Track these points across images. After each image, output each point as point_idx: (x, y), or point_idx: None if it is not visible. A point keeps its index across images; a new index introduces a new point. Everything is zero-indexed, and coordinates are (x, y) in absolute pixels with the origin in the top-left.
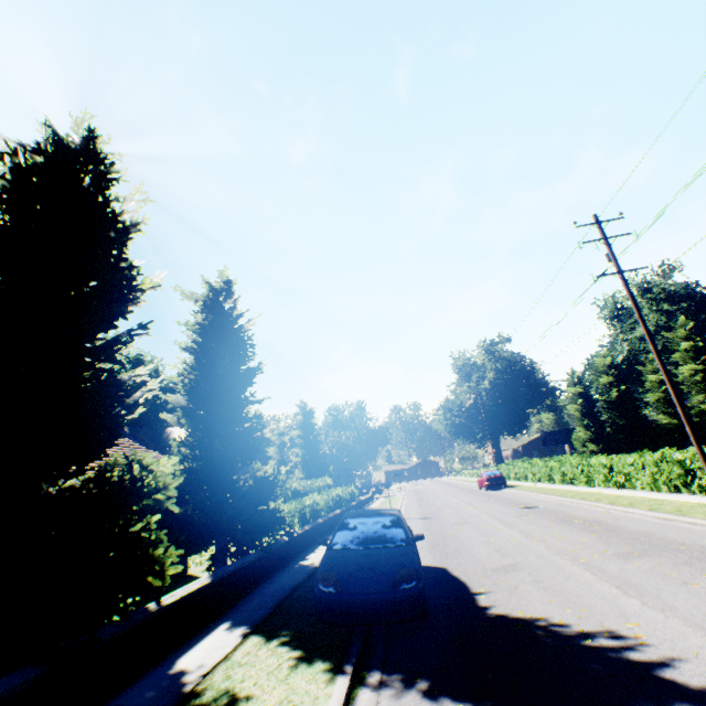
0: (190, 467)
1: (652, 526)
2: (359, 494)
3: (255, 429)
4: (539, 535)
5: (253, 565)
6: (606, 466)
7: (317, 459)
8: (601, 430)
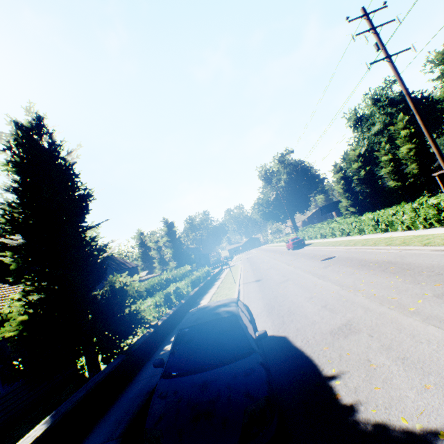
0: (31, 301)
1: (440, 259)
2: (213, 268)
3: (91, 252)
4: (351, 284)
5: (113, 373)
6: (373, 219)
7: (182, 253)
8: (357, 198)
